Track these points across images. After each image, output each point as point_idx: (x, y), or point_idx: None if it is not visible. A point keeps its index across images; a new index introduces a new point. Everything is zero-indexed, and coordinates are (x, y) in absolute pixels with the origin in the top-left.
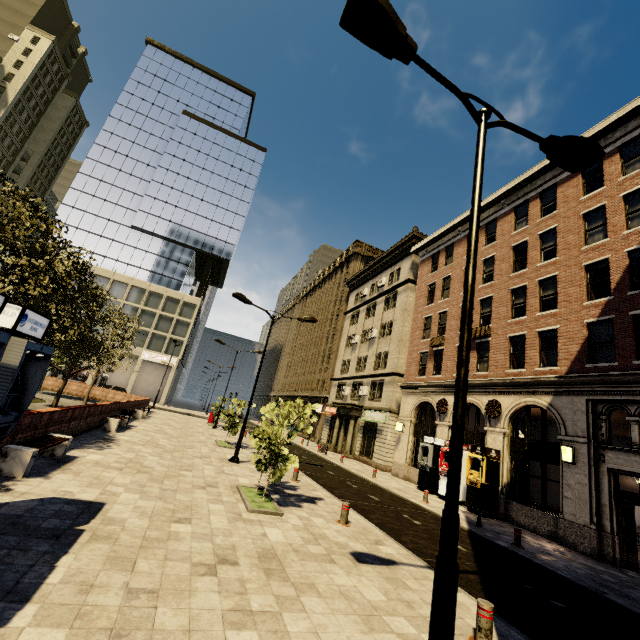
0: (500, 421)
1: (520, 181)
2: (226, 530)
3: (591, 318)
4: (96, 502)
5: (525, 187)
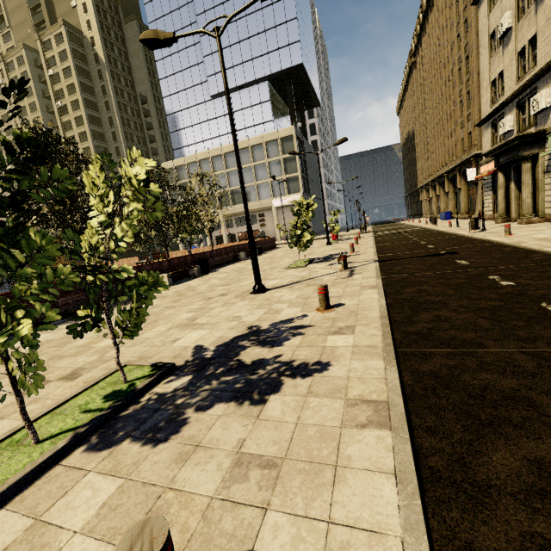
0: None
1: None
2: None
3: None
4: None
5: None
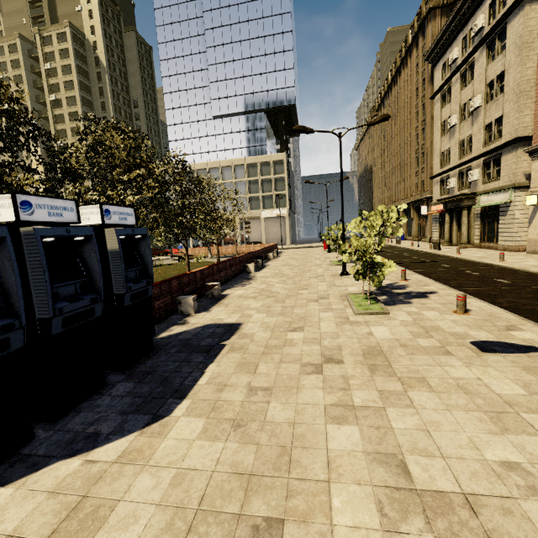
0: None
1: None
2: (333, 333)
3: None
4: (236, 323)
5: None
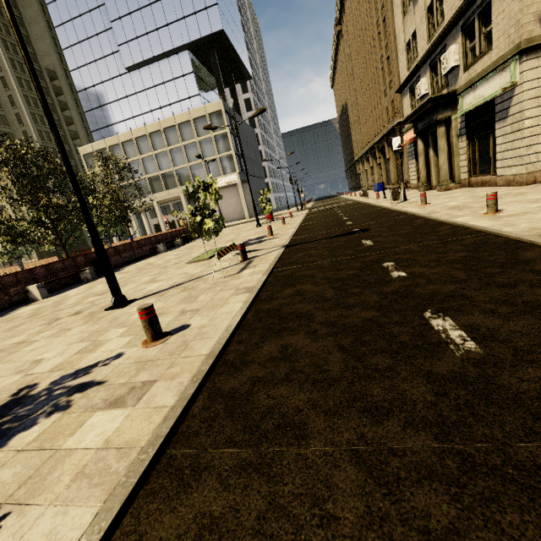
0: None
1: None
2: None
3: None
4: None
5: None
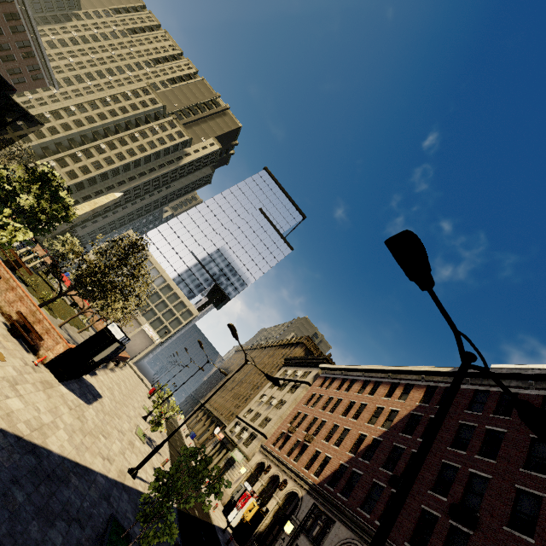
0: (281, 494)
1: (372, 368)
2: (126, 430)
3: (343, 461)
4: (101, 394)
5: (373, 373)
